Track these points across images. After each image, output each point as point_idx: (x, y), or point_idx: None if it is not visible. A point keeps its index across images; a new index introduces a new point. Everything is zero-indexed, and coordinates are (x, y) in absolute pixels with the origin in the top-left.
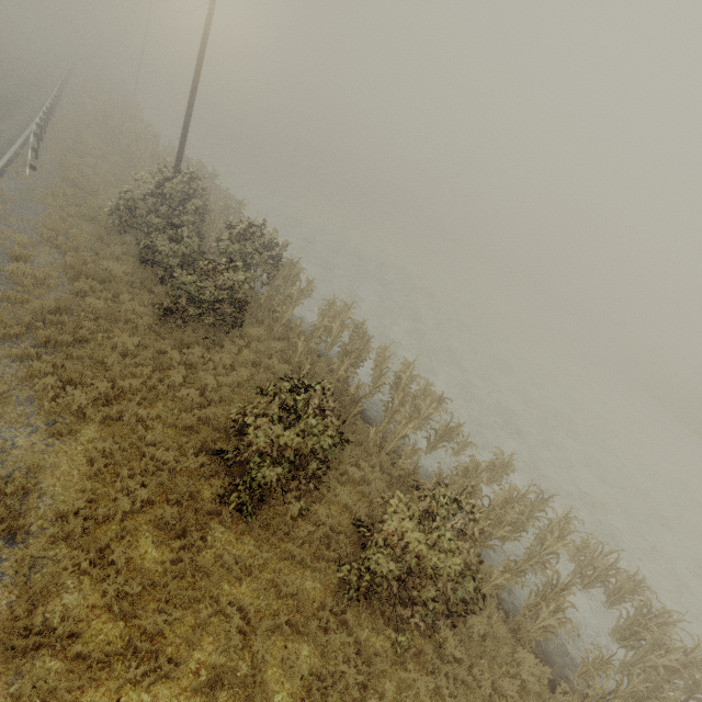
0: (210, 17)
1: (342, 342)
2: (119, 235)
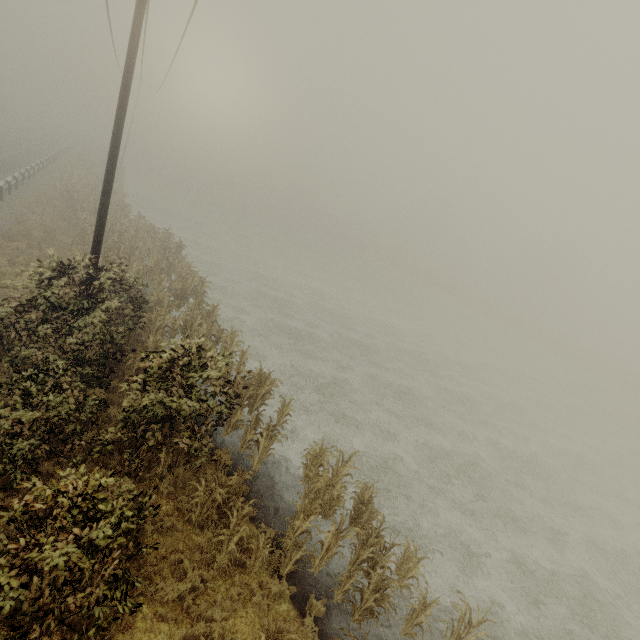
0: (130, 61)
1: (344, 573)
2: None
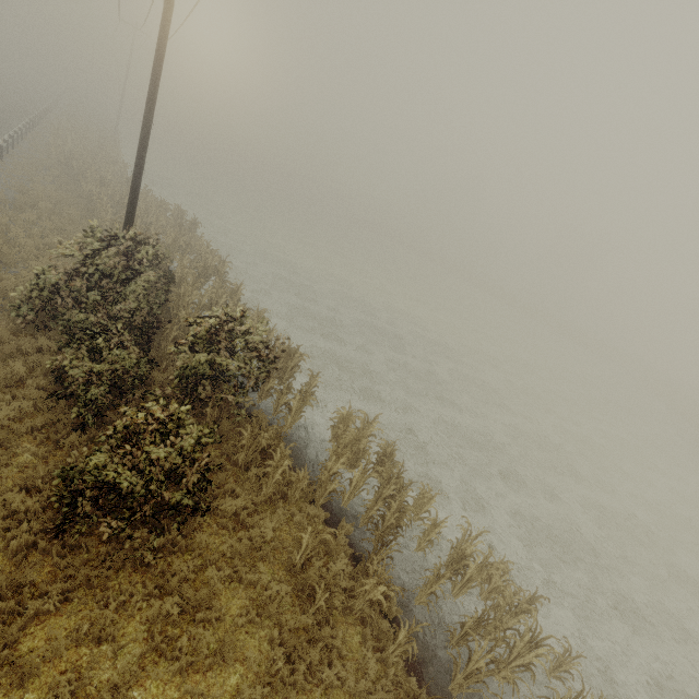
0: (165, 25)
1: (369, 501)
2: (37, 332)
